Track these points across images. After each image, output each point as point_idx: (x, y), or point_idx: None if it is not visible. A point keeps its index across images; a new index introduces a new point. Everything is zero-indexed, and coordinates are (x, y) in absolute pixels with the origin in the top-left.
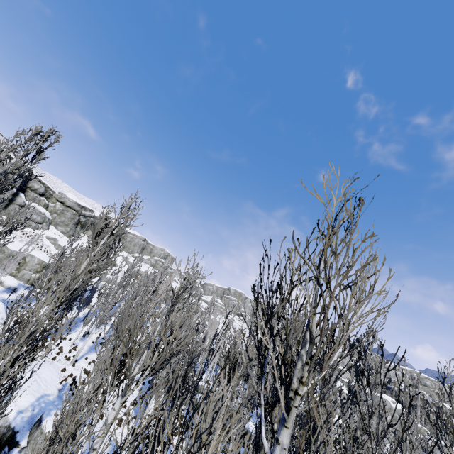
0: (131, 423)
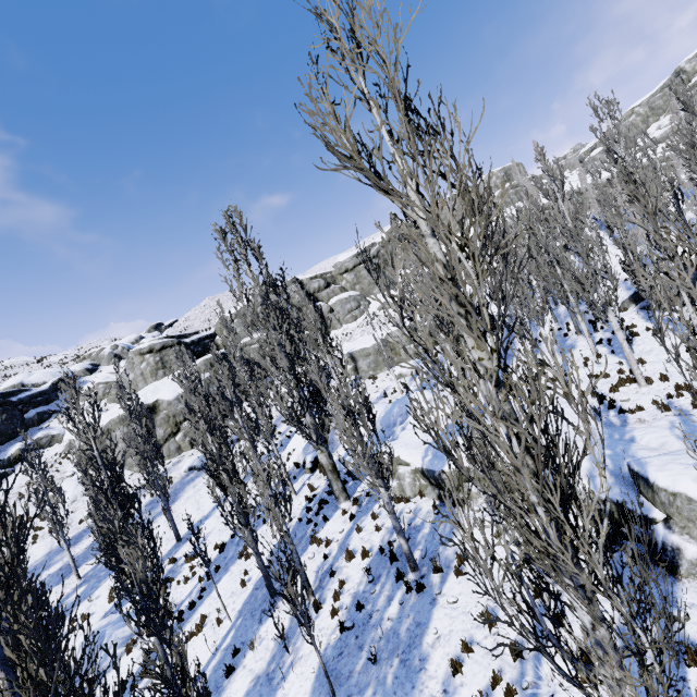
0: None
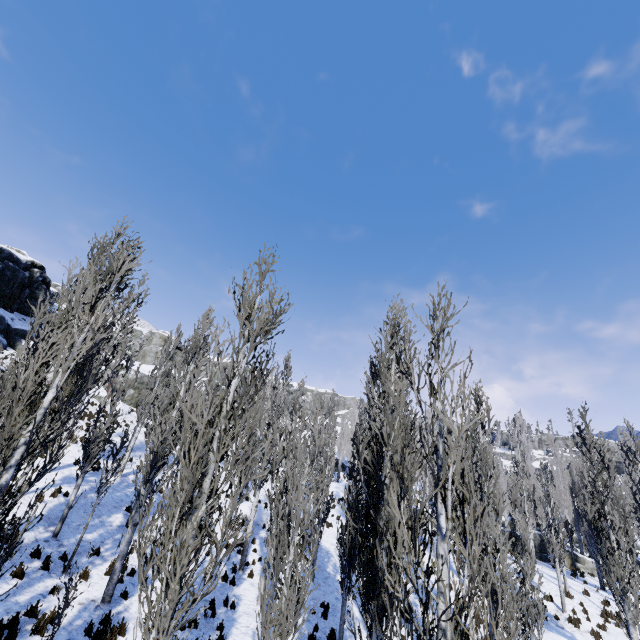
0: None
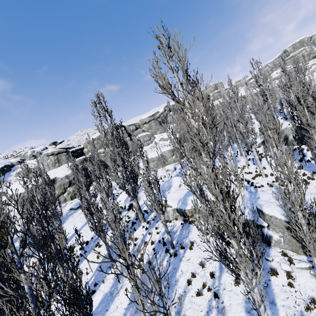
0: (315, 178)
